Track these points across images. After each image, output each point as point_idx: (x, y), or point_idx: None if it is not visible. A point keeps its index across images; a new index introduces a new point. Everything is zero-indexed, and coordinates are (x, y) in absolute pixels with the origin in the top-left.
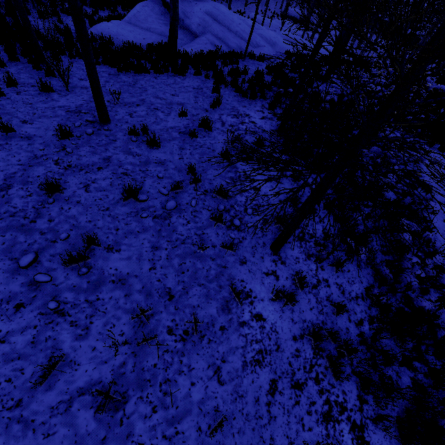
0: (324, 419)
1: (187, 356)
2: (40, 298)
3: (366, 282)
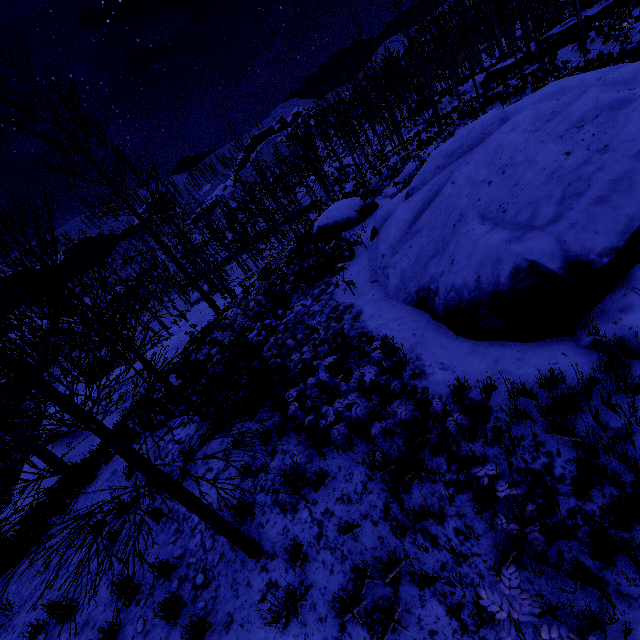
0: None
1: None
2: None
3: (362, 457)
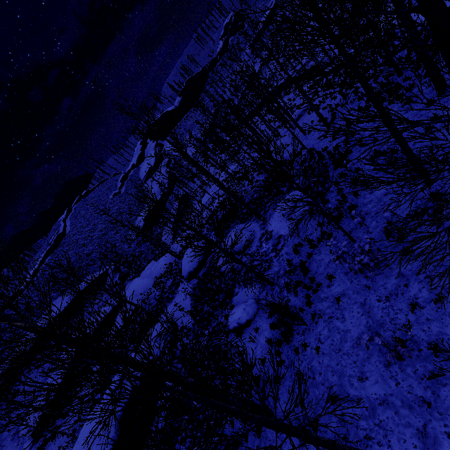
0: None
1: None
2: None
3: None
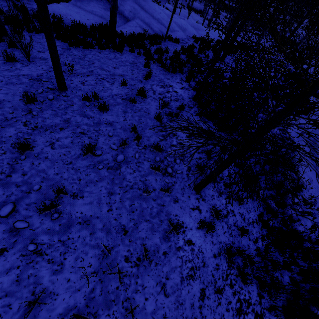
0: (237, 313)
1: (140, 278)
2: (20, 242)
3: (258, 211)
